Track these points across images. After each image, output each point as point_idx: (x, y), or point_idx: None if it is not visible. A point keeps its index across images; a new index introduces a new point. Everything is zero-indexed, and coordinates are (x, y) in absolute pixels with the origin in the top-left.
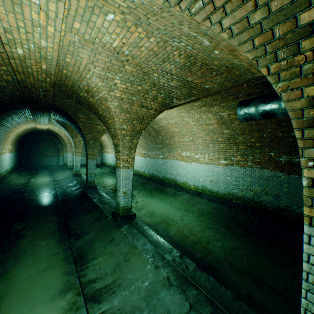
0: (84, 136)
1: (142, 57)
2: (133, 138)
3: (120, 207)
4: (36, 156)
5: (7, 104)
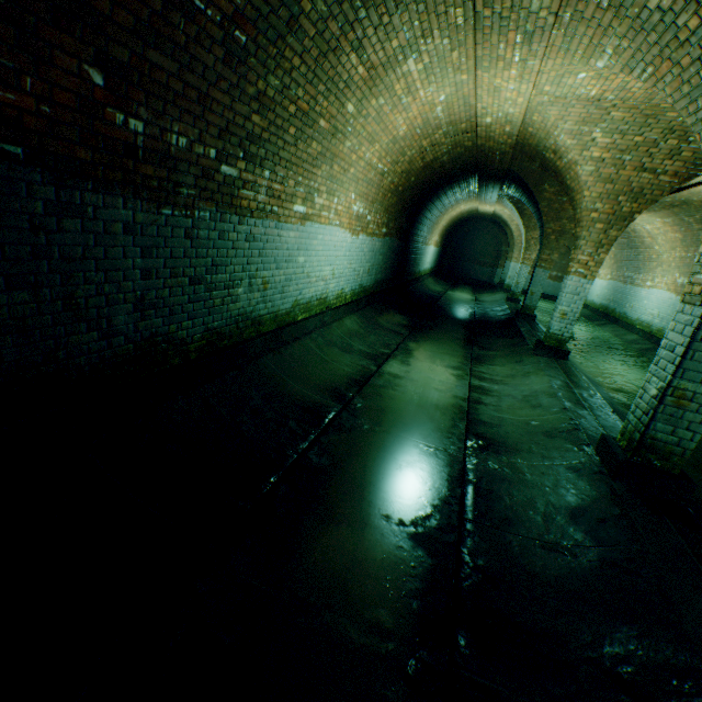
0: (542, 225)
1: (635, 98)
2: (609, 227)
3: (549, 332)
4: (462, 260)
5: (455, 174)
